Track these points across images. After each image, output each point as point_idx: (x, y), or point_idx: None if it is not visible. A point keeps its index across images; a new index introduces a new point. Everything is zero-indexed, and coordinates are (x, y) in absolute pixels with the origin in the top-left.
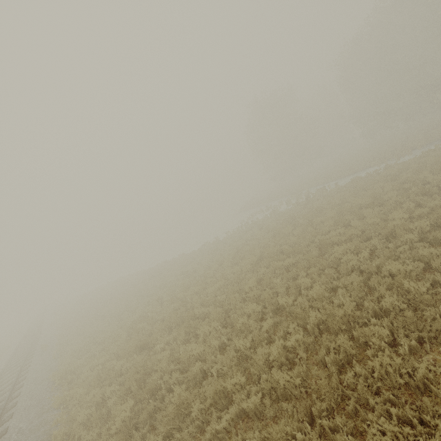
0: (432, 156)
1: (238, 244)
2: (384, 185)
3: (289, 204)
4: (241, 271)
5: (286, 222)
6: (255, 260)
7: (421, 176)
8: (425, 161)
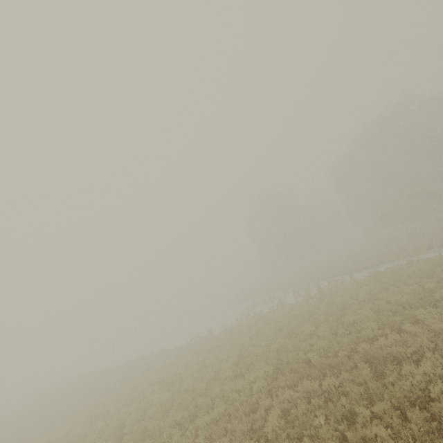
0: None
1: (240, 343)
2: (423, 281)
3: (297, 297)
4: (250, 391)
5: (301, 318)
6: (271, 373)
7: None
8: None
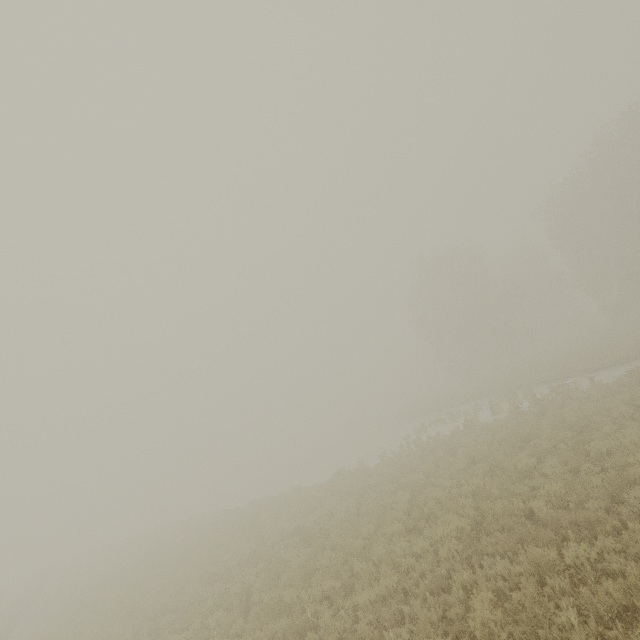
0: None
1: (411, 482)
2: None
3: (497, 412)
4: (436, 556)
5: (508, 446)
6: (467, 530)
7: None
8: None
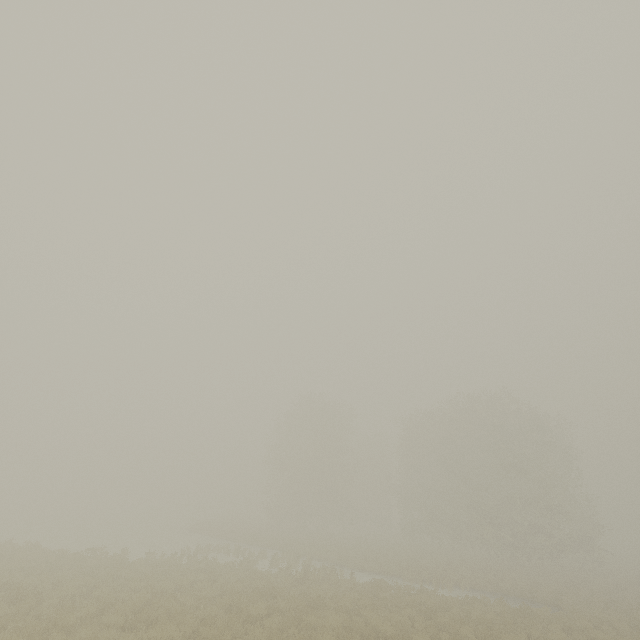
0: (477, 608)
1: (158, 589)
2: (416, 617)
3: (274, 566)
4: None
5: (258, 595)
6: None
7: (463, 632)
8: (469, 611)
